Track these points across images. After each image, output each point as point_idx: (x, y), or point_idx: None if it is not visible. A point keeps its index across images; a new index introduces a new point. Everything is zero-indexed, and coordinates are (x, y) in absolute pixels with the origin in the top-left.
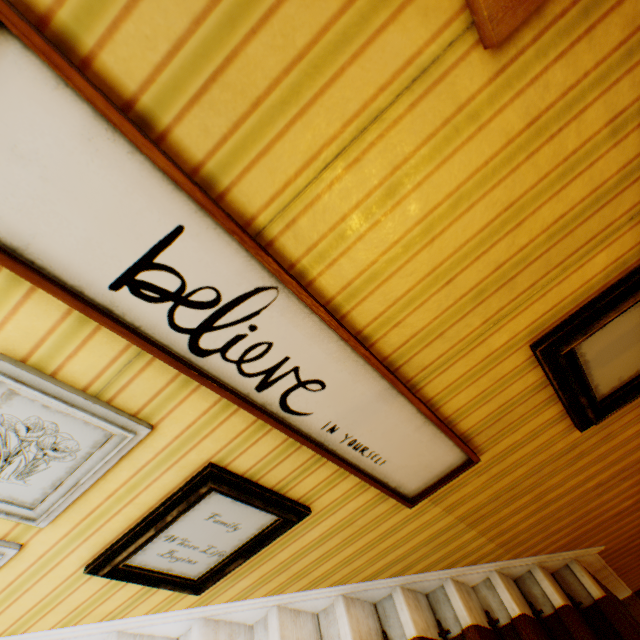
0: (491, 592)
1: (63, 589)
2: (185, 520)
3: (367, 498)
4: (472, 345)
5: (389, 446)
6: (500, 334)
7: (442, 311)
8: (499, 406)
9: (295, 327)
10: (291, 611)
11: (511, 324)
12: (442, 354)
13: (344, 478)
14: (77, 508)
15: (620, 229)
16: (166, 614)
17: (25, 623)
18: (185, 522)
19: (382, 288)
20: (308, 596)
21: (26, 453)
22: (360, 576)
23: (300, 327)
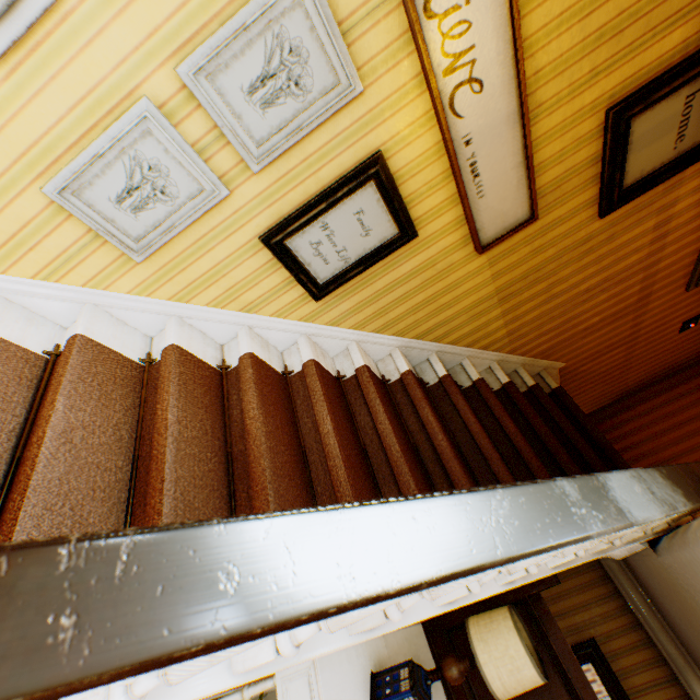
0: (490, 375)
1: (232, 261)
2: (341, 210)
3: (453, 241)
4: (575, 94)
5: (491, 180)
6: (594, 90)
7: (572, 47)
8: (565, 172)
9: (490, 14)
10: (363, 351)
11: (604, 82)
12: (555, 96)
13: (449, 210)
14: (279, 165)
15: (697, 10)
16: (284, 321)
17: (192, 291)
18: (340, 212)
19: (549, 3)
20: (377, 340)
21: (277, 80)
22: (415, 332)
23: (493, 16)
